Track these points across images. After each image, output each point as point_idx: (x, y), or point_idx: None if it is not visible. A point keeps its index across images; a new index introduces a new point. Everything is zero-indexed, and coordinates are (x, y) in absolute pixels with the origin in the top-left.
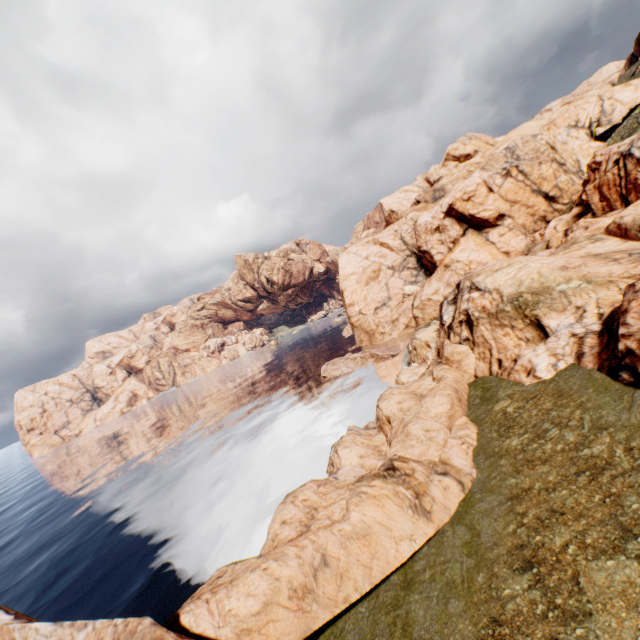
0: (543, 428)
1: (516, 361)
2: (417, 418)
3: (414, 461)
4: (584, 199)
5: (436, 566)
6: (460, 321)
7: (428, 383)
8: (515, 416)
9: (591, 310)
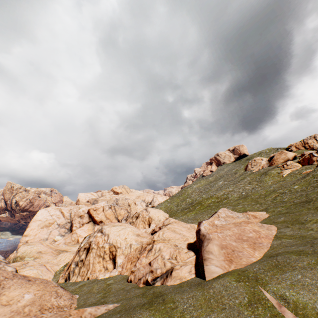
0: None
1: None
2: None
3: None
4: None
5: None
6: None
7: None
8: None
9: None
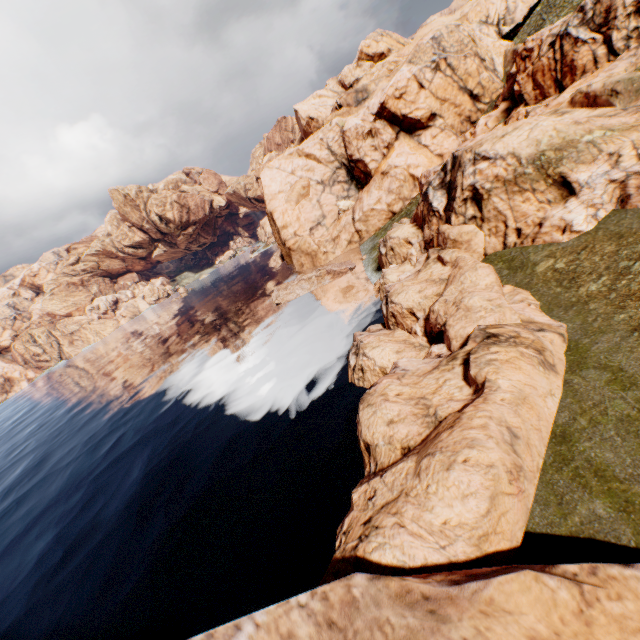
0: (622, 267)
1: (542, 224)
2: (470, 292)
3: (506, 325)
4: (517, 90)
5: (588, 411)
6: (465, 199)
7: (439, 269)
8: (573, 268)
9: (628, 153)
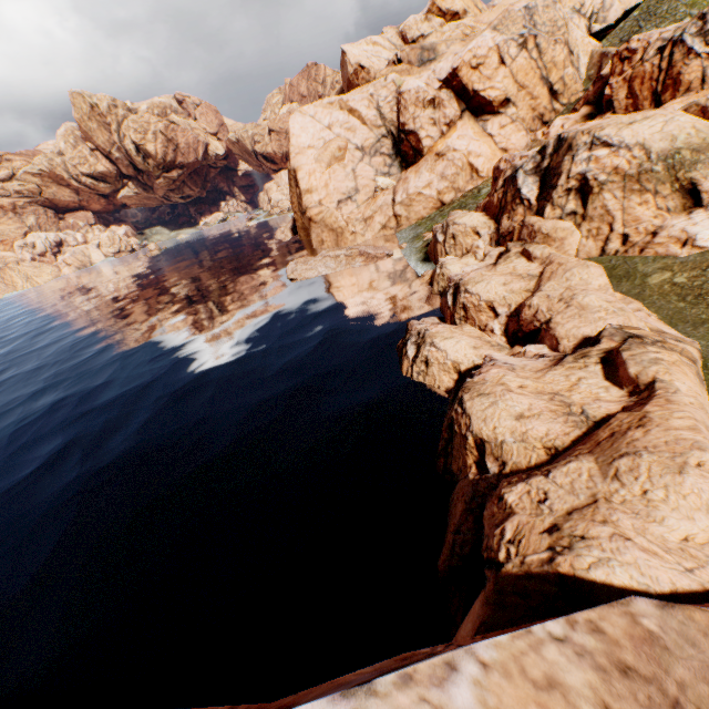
0: None
1: (656, 234)
2: (583, 290)
3: (644, 329)
4: (608, 94)
5: None
6: (569, 189)
7: (524, 265)
8: (699, 285)
9: None
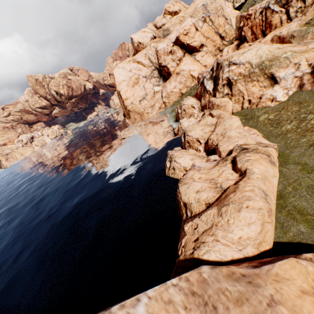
0: (302, 117)
1: (261, 98)
2: (229, 129)
3: (250, 144)
4: (243, 34)
5: (292, 184)
6: (223, 84)
7: (210, 119)
8: (278, 118)
9: (303, 63)
